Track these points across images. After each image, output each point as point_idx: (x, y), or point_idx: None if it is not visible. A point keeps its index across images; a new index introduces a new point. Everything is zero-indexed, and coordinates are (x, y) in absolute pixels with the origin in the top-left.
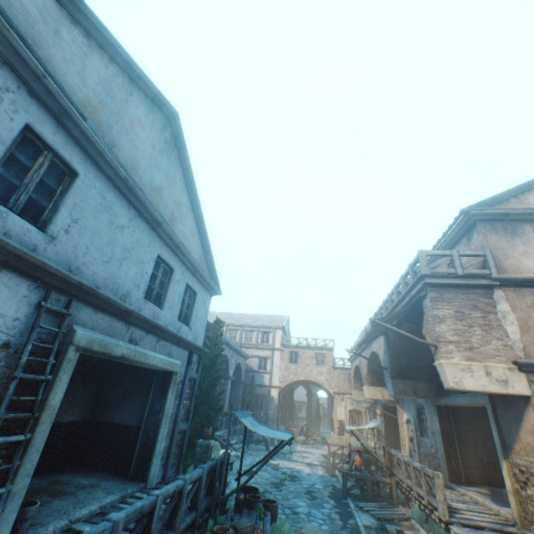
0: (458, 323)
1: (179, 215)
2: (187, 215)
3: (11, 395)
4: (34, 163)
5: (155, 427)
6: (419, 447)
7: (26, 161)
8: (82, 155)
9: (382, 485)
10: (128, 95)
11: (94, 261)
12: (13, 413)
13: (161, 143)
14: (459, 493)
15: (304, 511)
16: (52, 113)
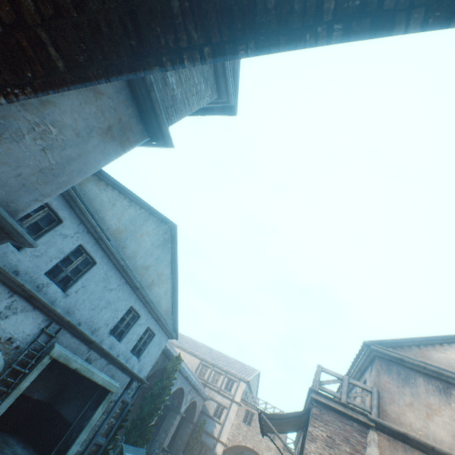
0: (326, 448)
1: (159, 281)
2: (165, 281)
3: (4, 375)
4: (77, 259)
5: (79, 430)
6: None
7: (73, 258)
8: (103, 254)
9: None
10: (145, 221)
11: (85, 308)
12: (1, 385)
13: (160, 241)
14: None
15: None
16: (95, 238)
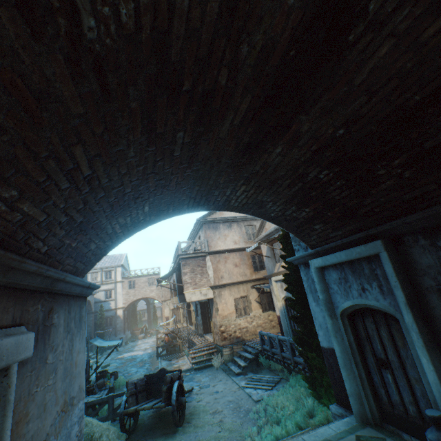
0: (192, 274)
1: None
2: None
3: None
4: None
5: None
6: (197, 322)
7: None
8: None
9: (176, 346)
10: None
11: None
12: None
13: None
14: (205, 337)
15: (135, 371)
16: None
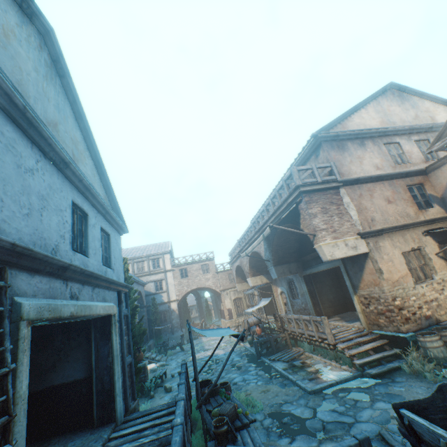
0: (325, 216)
1: (79, 155)
2: (85, 154)
3: None
4: None
5: (108, 371)
6: (292, 307)
7: None
8: None
9: (280, 339)
10: None
11: (13, 216)
12: None
13: (42, 65)
14: None
15: (239, 379)
16: None
